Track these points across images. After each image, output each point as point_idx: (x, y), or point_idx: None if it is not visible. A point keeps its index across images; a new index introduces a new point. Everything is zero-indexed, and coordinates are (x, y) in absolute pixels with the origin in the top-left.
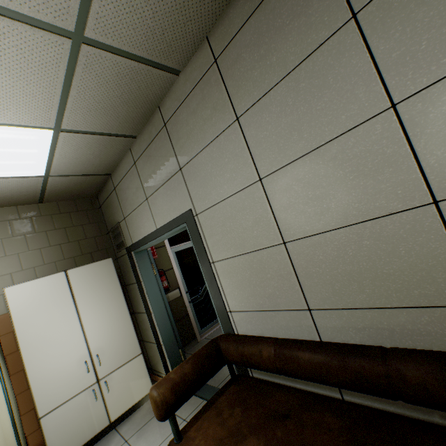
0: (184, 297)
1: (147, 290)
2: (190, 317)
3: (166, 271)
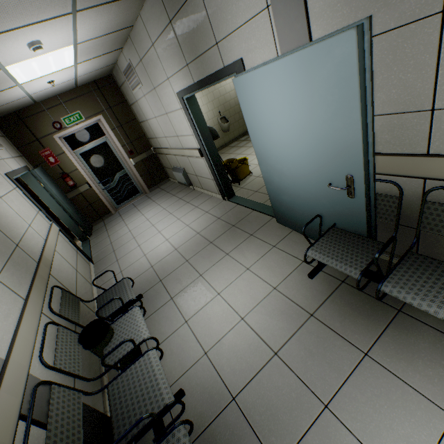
0: (94, 189)
1: (41, 198)
2: (103, 200)
3: (73, 172)
